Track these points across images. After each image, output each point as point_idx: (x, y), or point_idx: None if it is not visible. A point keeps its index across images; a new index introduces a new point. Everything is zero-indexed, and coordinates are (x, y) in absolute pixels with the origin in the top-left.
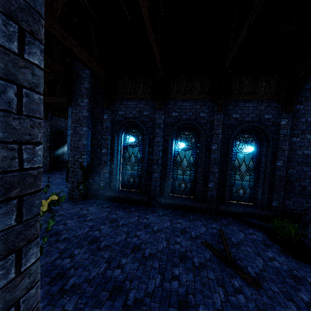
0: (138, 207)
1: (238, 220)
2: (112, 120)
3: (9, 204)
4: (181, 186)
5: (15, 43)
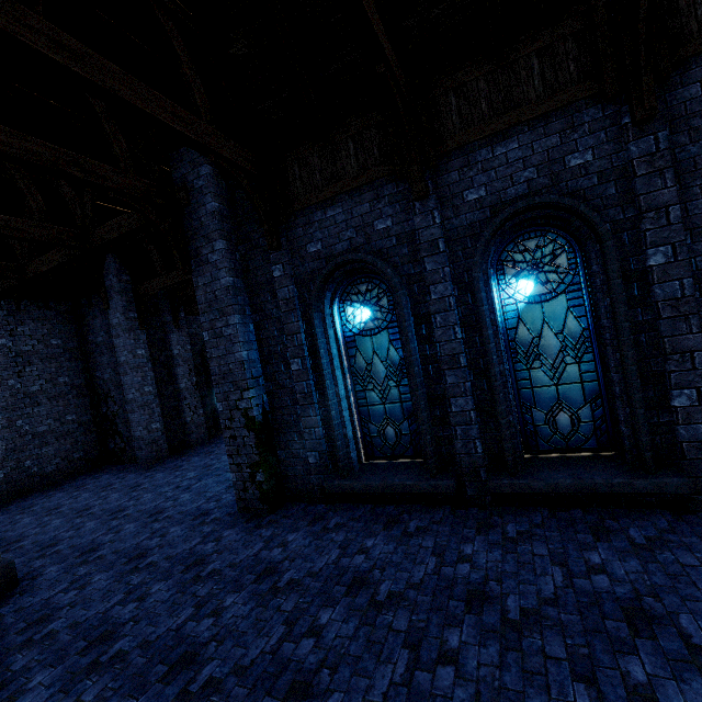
0: (430, 513)
1: None
2: (295, 277)
3: None
4: (555, 423)
5: None
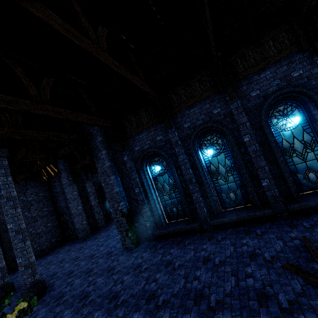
0: (192, 237)
1: None
2: (132, 159)
3: None
4: (229, 197)
5: None
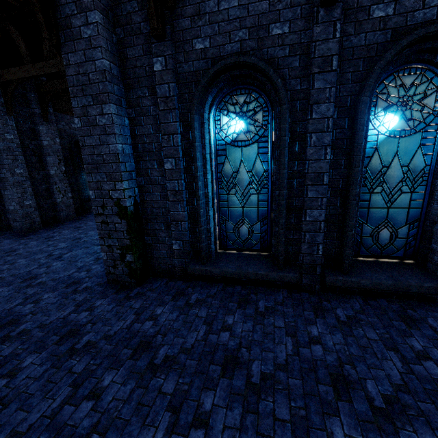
0: (272, 294)
1: None
2: (177, 75)
3: None
4: (378, 236)
5: None
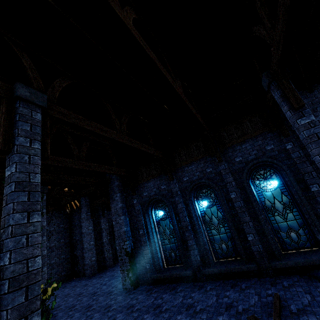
0: (186, 285)
1: (307, 277)
2: (140, 203)
3: (22, 290)
4: (222, 248)
5: (26, 219)
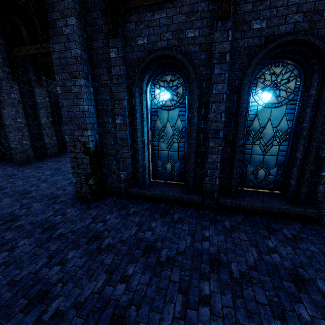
0: (184, 210)
1: None
2: (125, 60)
3: None
4: (257, 174)
5: None
